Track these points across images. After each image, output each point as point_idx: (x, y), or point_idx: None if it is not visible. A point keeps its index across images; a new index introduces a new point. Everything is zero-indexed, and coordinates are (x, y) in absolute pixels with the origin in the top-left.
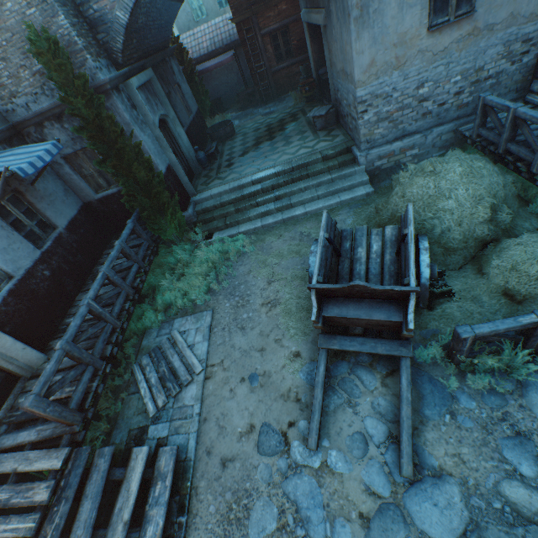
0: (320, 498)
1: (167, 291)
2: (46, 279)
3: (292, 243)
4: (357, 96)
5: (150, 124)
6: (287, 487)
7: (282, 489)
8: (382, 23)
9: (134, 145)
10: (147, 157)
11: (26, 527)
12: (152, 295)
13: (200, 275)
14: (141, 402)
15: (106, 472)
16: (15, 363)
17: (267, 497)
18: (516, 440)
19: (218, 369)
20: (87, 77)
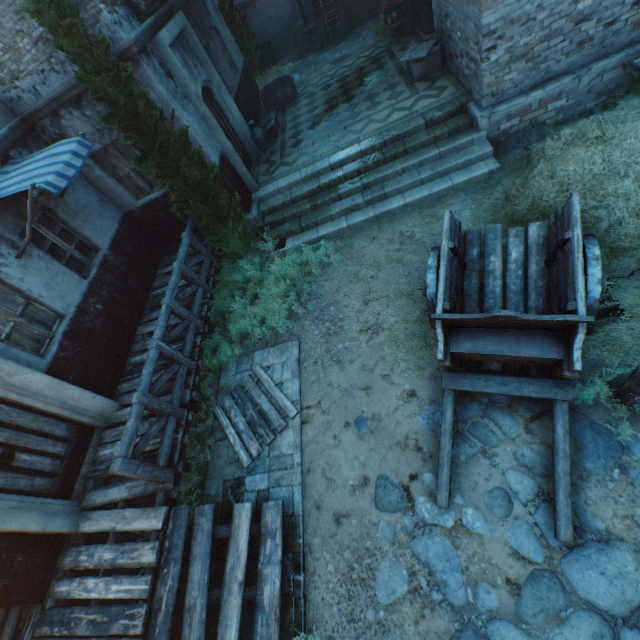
0: (457, 561)
1: (240, 318)
2: (100, 314)
3: (391, 248)
4: (483, 24)
5: (192, 98)
6: (416, 548)
7: (409, 550)
8: None
9: (179, 132)
10: (197, 148)
11: (139, 589)
12: (222, 323)
13: (278, 296)
14: (231, 450)
15: (210, 532)
16: (87, 414)
17: (393, 557)
18: None
19: (316, 412)
20: (107, 40)
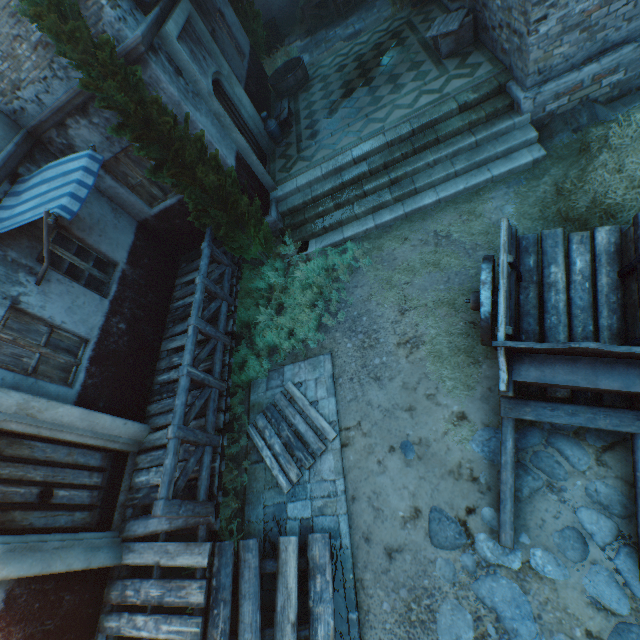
0: (528, 609)
1: (267, 330)
2: (124, 334)
3: (425, 250)
4: None
5: (203, 96)
6: (480, 591)
7: (472, 592)
8: None
9: (194, 137)
10: (214, 153)
11: (191, 631)
12: (247, 334)
13: (305, 306)
14: (269, 473)
15: (258, 570)
16: (120, 441)
17: (455, 600)
18: None
19: (356, 434)
20: (113, 42)
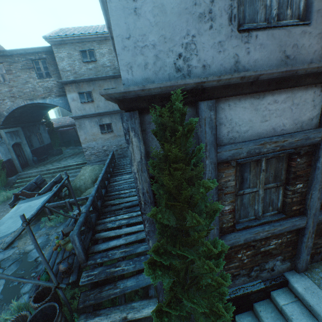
0: None
1: None
2: None
3: None
4: (83, 146)
5: (7, 144)
6: None
7: None
8: (87, 129)
9: None
10: None
11: None
12: None
13: None
14: None
15: None
16: None
17: None
18: (45, 236)
19: None
20: None
